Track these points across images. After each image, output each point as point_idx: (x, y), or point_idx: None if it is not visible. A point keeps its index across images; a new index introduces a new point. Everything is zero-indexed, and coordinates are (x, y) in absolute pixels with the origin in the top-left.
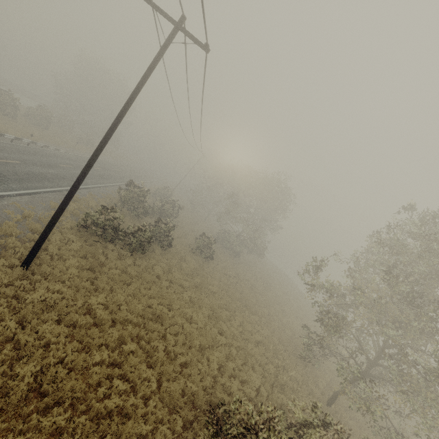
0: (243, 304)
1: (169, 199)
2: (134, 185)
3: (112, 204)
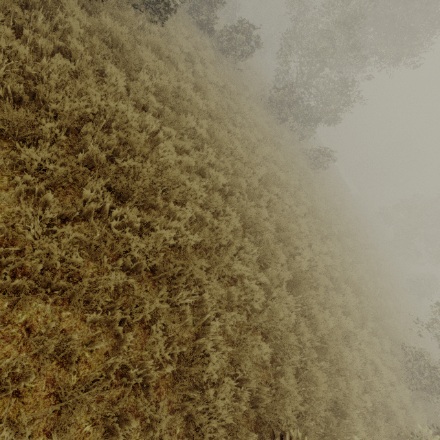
0: None
1: None
2: None
3: None
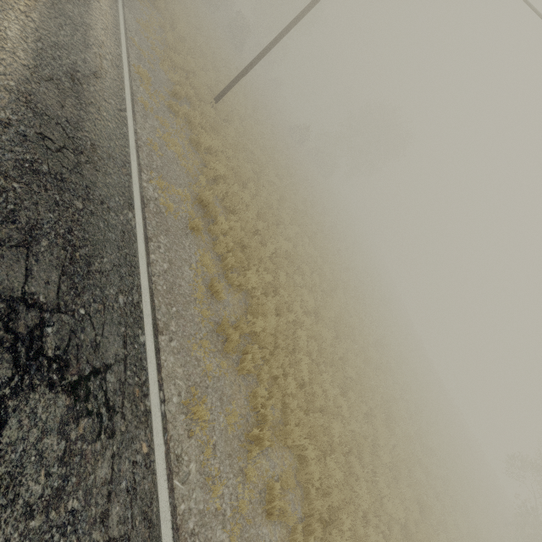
0: None
1: None
2: None
3: None
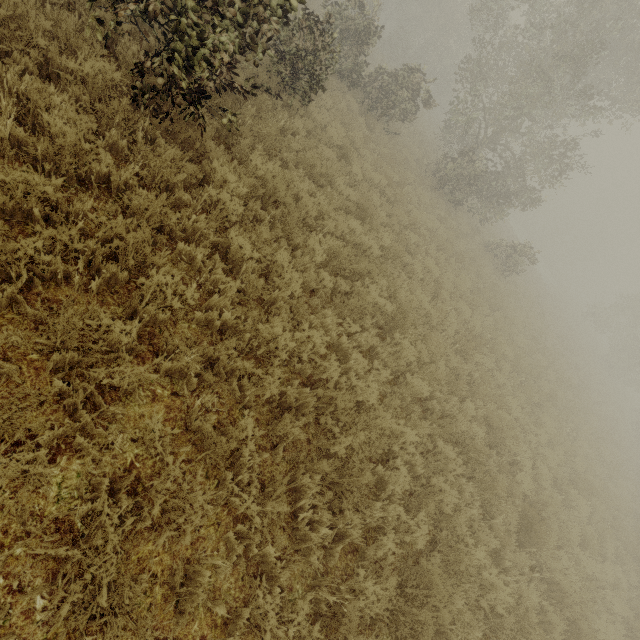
0: None
1: None
2: None
3: None
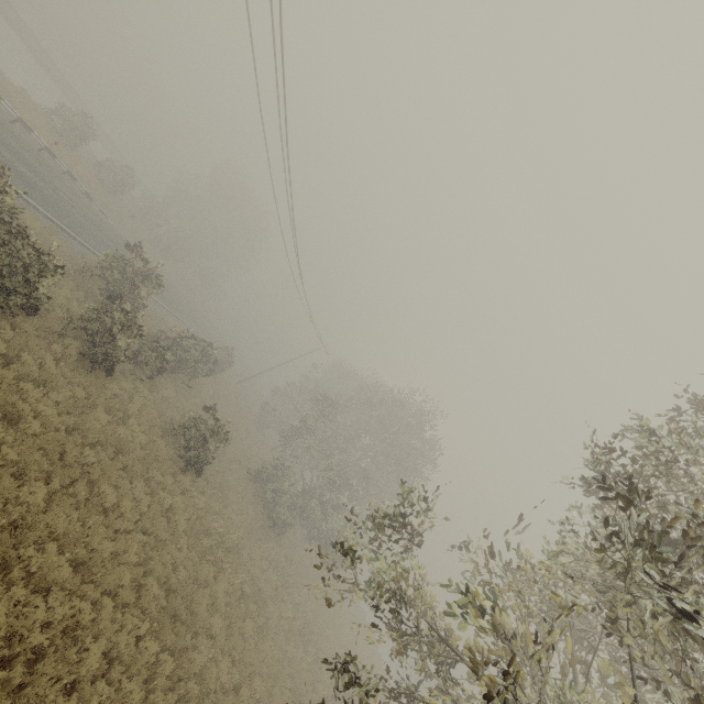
0: (168, 605)
1: (206, 343)
2: (140, 253)
3: (79, 264)
